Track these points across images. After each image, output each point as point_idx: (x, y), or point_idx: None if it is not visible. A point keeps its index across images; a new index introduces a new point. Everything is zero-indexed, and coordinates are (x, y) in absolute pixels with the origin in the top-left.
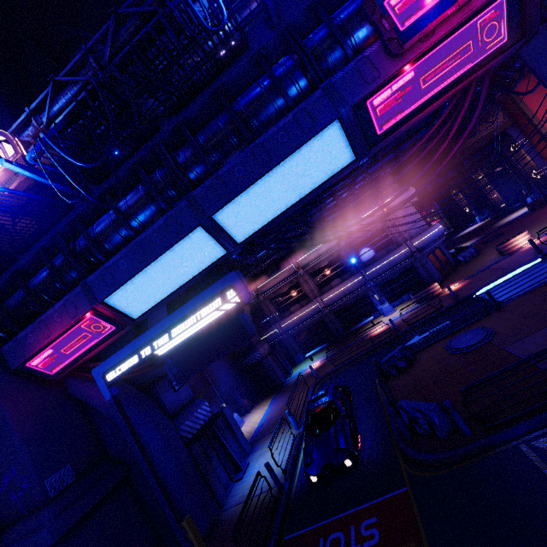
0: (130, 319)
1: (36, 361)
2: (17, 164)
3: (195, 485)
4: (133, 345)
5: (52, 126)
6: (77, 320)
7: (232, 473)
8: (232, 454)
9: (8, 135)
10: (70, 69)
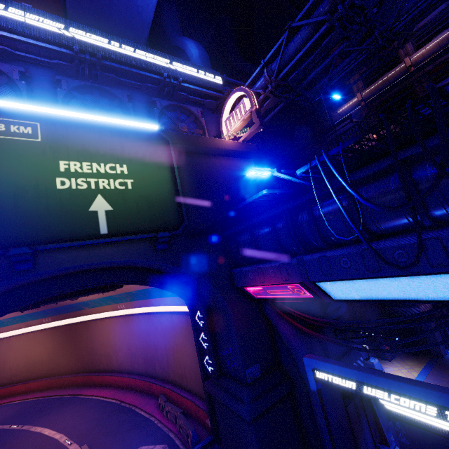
0: (330, 299)
1: (250, 288)
2: (283, 170)
3: (346, 444)
4: (354, 374)
5: (279, 76)
6: (287, 283)
7: (377, 442)
8: (381, 426)
9: (248, 91)
10: (307, 10)
